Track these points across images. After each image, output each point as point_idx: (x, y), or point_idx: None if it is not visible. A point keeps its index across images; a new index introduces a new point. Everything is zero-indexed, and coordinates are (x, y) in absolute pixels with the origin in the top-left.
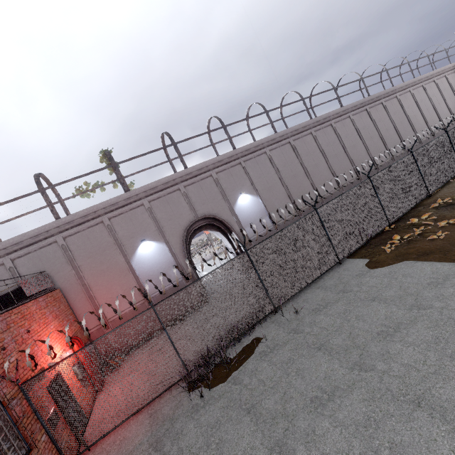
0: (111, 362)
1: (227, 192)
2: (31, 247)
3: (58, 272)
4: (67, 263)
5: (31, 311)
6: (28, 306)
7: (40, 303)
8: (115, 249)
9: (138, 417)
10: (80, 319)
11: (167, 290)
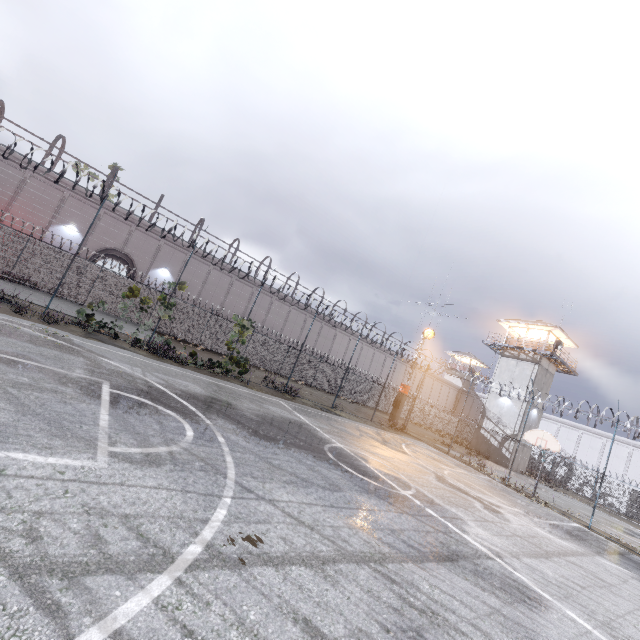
0: None
1: (159, 259)
2: (8, 160)
3: (4, 185)
4: (15, 187)
5: None
6: None
7: None
8: (52, 211)
9: None
10: None
11: None
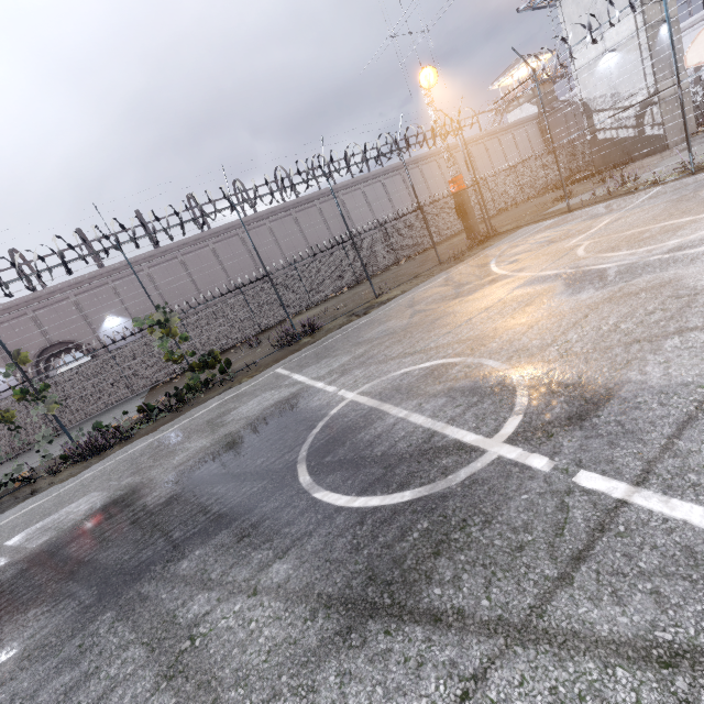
0: None
1: (91, 315)
2: None
3: None
4: None
5: None
6: None
7: None
8: None
9: None
10: None
11: None
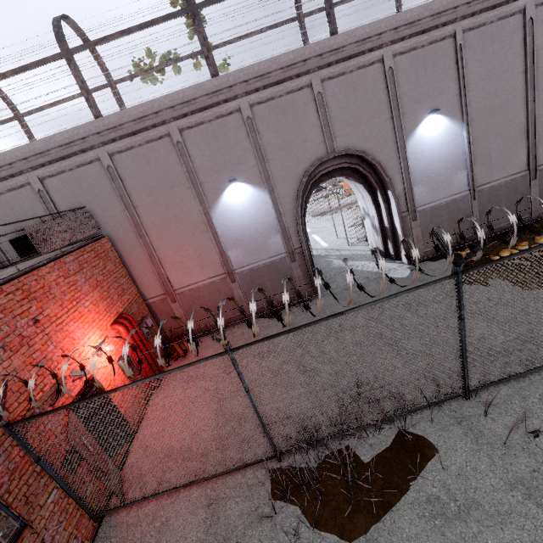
0: (176, 347)
1: (404, 105)
2: (64, 163)
3: (106, 210)
4: (117, 198)
5: (47, 283)
6: (40, 275)
7: (66, 266)
8: (188, 188)
9: (192, 490)
10: (139, 282)
11: (260, 267)
